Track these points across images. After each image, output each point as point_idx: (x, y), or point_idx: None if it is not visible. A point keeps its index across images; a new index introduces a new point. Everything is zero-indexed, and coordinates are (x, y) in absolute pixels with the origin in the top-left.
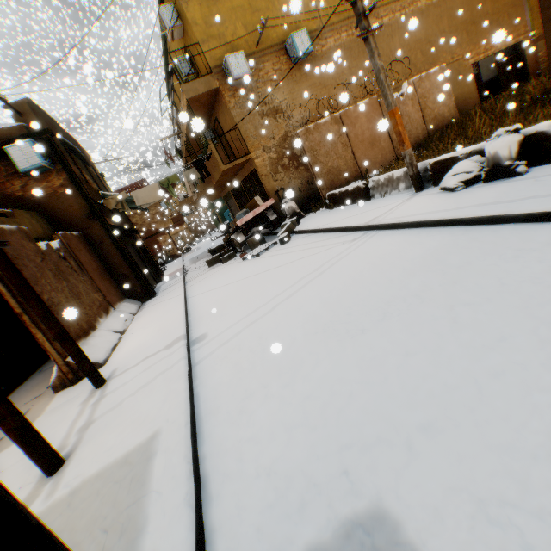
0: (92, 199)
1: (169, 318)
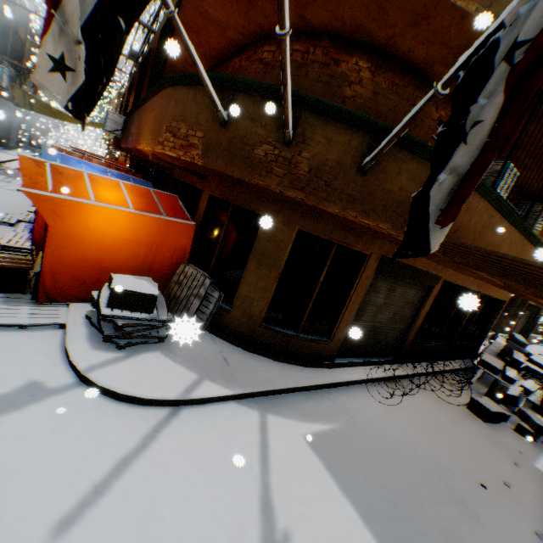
0: None
1: None
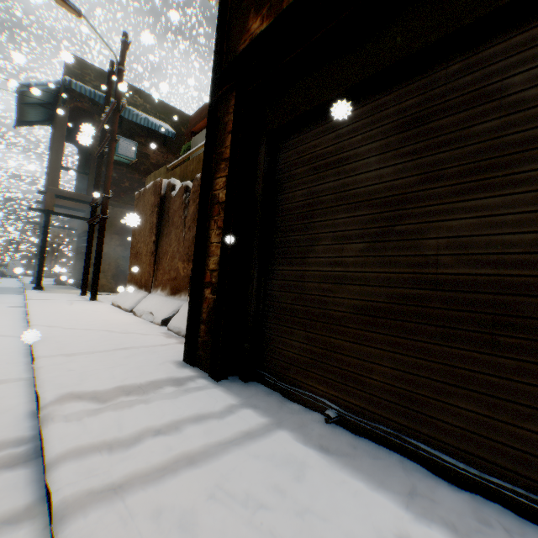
0: (222, 3)
1: (54, 308)
